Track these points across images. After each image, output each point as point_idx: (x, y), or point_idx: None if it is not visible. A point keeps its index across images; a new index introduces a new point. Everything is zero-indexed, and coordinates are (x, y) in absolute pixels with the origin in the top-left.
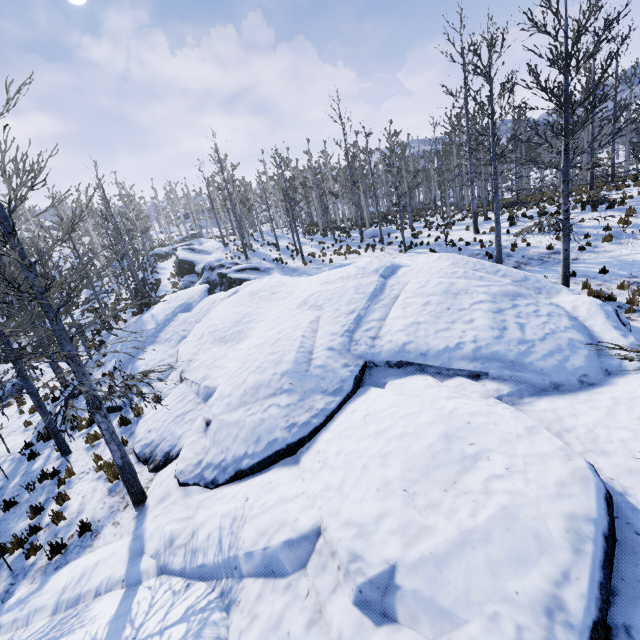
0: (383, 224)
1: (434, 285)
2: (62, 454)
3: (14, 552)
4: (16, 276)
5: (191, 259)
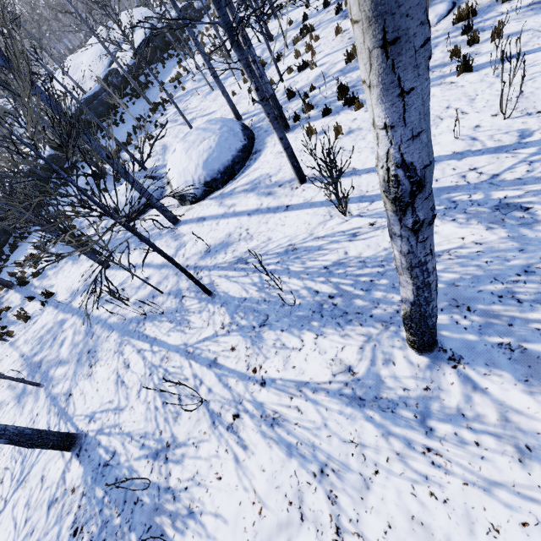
0: None
1: (125, 19)
2: None
3: None
4: None
5: None
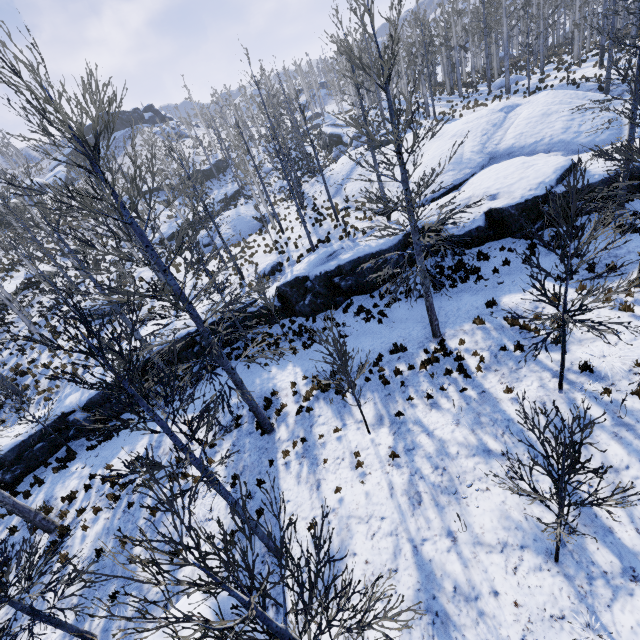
0: (512, 72)
1: (537, 112)
2: (336, 221)
3: (345, 238)
4: (229, 159)
5: (338, 133)
